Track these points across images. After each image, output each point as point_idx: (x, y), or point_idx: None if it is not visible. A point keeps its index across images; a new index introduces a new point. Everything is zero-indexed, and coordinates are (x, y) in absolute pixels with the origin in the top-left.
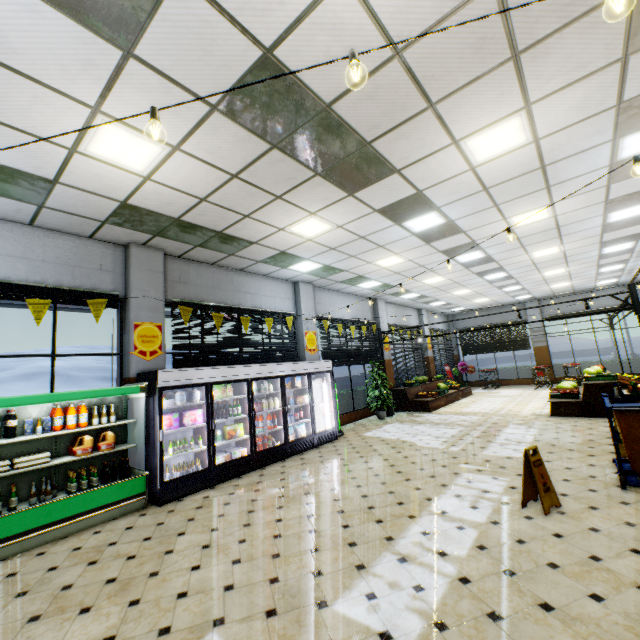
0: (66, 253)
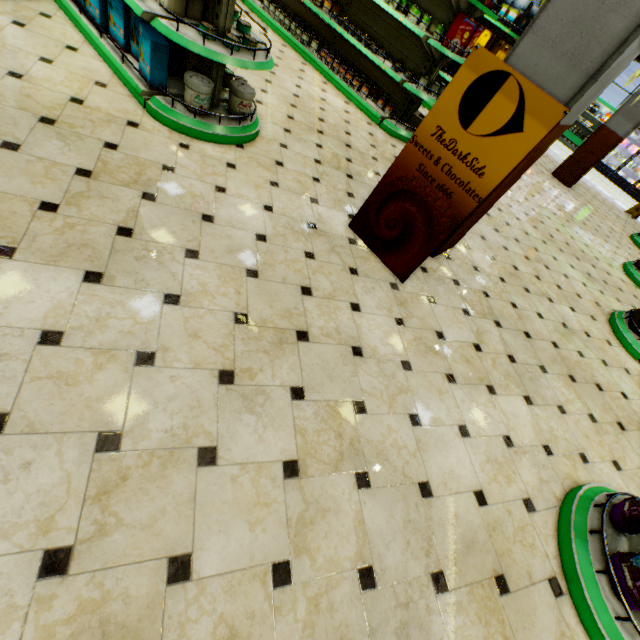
0: None
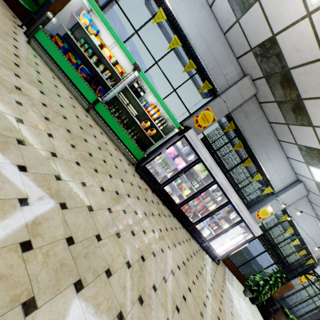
0: (221, 57)
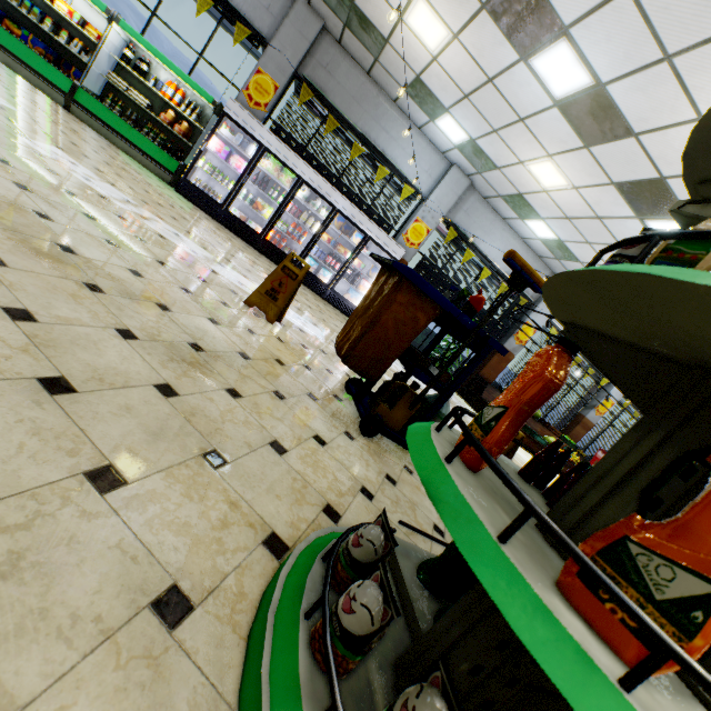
0: None
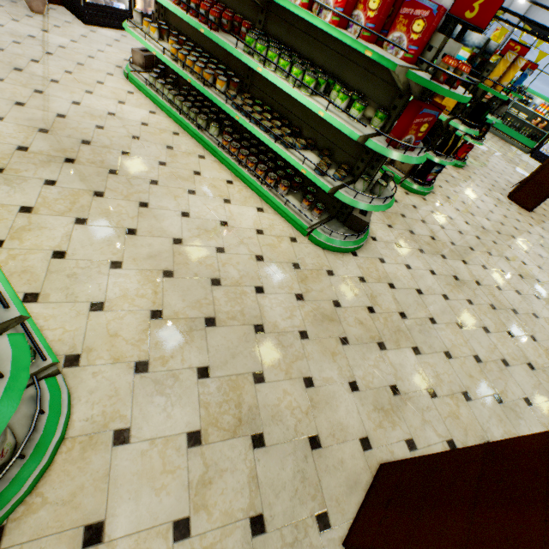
0: None
